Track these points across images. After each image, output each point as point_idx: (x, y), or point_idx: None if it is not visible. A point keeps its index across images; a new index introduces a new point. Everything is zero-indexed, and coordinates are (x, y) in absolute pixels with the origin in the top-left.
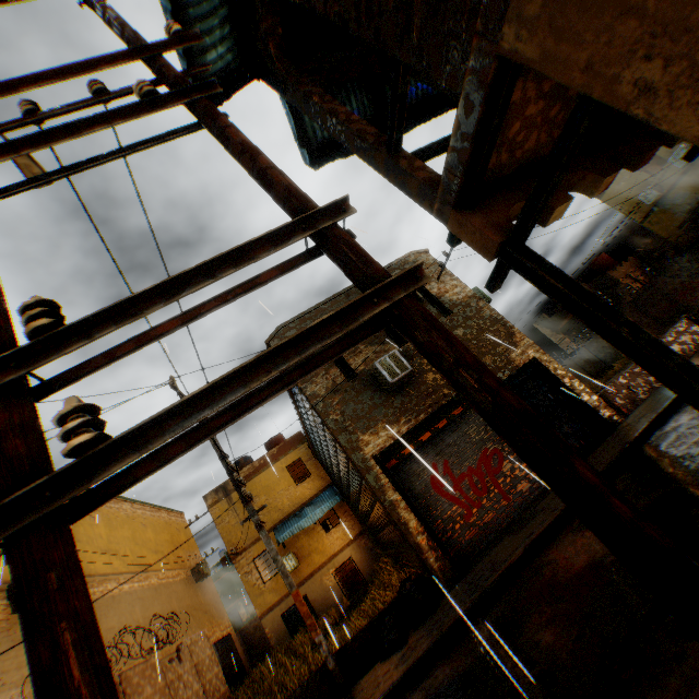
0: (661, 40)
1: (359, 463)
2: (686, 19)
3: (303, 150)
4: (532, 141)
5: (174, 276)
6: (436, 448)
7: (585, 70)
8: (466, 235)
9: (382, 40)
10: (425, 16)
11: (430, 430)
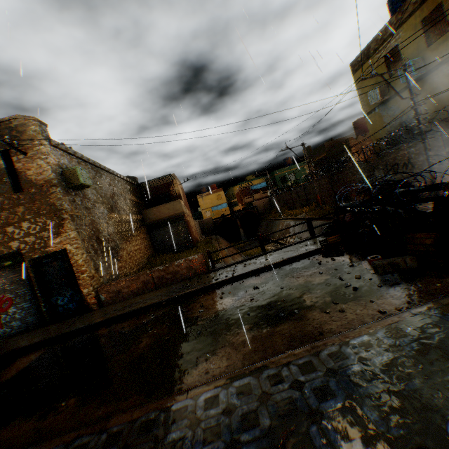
0: None
1: None
2: None
3: None
4: None
5: None
6: None
7: None
8: None
9: None
10: None
11: None
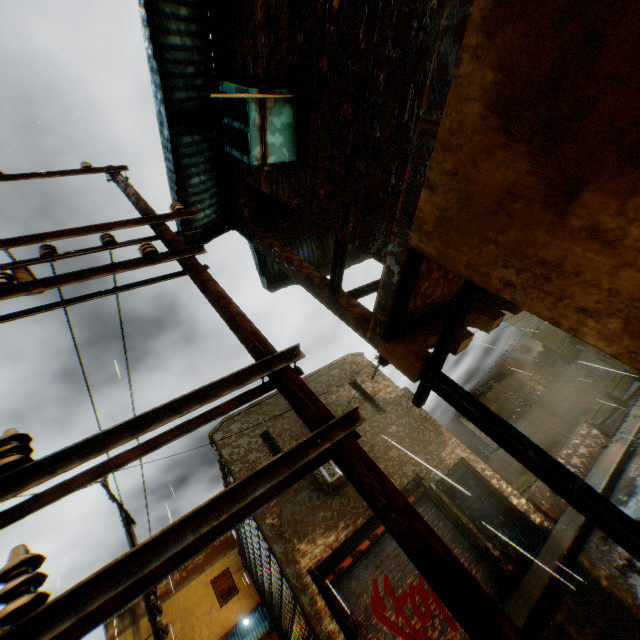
0: (512, 258)
1: (294, 579)
2: (524, 250)
3: (262, 277)
4: (438, 292)
5: (145, 413)
6: (375, 558)
7: (467, 265)
8: (394, 359)
9: (328, 224)
10: (357, 216)
11: (369, 537)
